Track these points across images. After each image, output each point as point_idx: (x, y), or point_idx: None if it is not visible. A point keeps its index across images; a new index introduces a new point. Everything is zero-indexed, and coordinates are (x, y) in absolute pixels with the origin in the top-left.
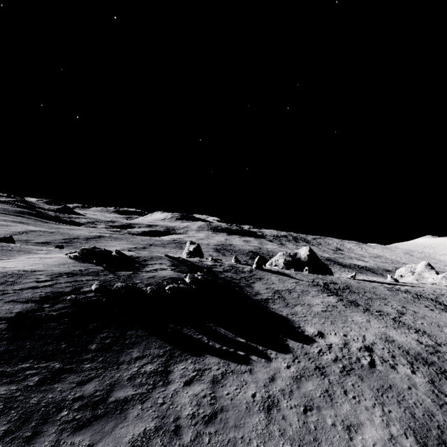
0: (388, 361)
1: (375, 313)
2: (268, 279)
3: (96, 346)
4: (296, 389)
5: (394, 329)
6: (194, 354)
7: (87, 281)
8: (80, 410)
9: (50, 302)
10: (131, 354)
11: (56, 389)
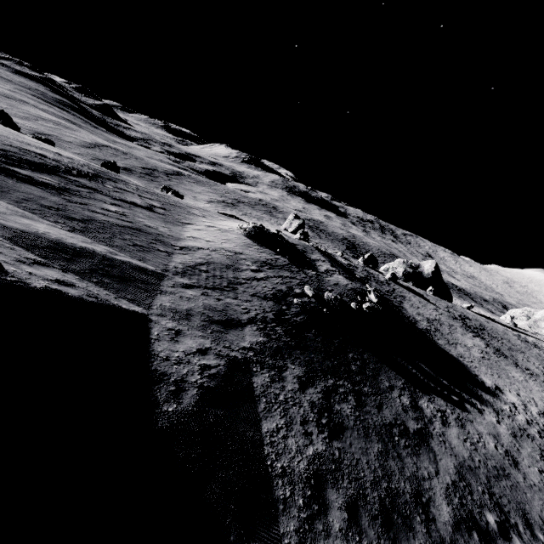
0: None
1: (525, 371)
2: (410, 299)
3: (355, 367)
4: (520, 448)
5: None
6: (423, 391)
7: (290, 278)
8: (402, 437)
9: (283, 303)
10: (383, 382)
11: (371, 412)
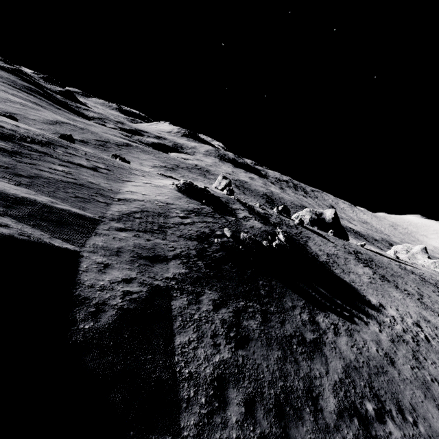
0: (435, 338)
1: (404, 291)
2: (314, 239)
3: (264, 292)
4: (396, 350)
5: (424, 310)
6: (320, 309)
7: (212, 223)
8: (300, 345)
9: (205, 242)
10: (287, 303)
11: (274, 326)
